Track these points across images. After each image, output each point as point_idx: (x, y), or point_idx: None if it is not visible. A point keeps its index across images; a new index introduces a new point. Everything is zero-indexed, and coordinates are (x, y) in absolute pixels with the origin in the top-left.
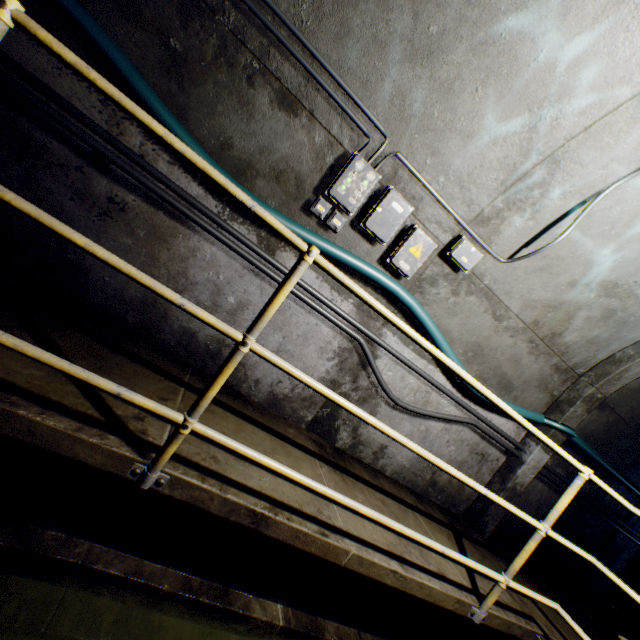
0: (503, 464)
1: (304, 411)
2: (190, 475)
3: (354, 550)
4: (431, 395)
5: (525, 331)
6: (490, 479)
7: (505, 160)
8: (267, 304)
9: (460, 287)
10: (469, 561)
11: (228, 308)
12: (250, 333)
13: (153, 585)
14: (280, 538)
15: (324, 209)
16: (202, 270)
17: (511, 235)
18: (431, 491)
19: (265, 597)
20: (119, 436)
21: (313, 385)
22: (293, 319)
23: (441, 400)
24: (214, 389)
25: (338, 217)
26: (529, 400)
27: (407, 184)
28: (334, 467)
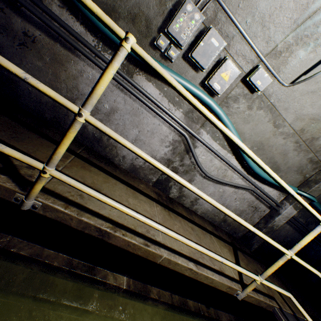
0: (267, 214)
1: (151, 176)
2: (57, 204)
3: (165, 255)
4: (228, 172)
5: (294, 135)
6: (258, 221)
7: (300, 0)
8: (95, 84)
9: (253, 104)
10: (238, 268)
11: (105, 111)
12: (83, 107)
13: (47, 262)
14: (118, 245)
15: (164, 43)
16: (87, 86)
17: (295, 65)
18: (223, 224)
19: (117, 273)
20: (8, 176)
21: (134, 150)
22: (144, 120)
23: (234, 175)
24: (61, 147)
25: (173, 49)
26: (289, 179)
27: (223, 25)
28: (165, 207)
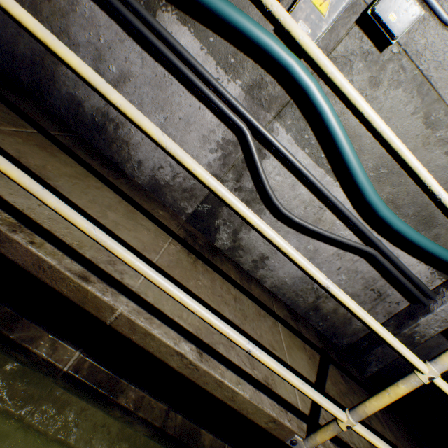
0: (404, 310)
1: (185, 203)
2: None
3: (124, 310)
4: (325, 213)
5: None
6: (384, 322)
7: None
8: None
9: (383, 74)
10: (291, 377)
11: (111, 78)
12: None
13: None
14: (20, 263)
15: None
16: (83, 30)
17: None
18: (312, 315)
19: (63, 340)
20: None
21: (3, 3)
22: (175, 99)
23: (337, 221)
24: None
25: None
26: None
27: None
28: (191, 252)
